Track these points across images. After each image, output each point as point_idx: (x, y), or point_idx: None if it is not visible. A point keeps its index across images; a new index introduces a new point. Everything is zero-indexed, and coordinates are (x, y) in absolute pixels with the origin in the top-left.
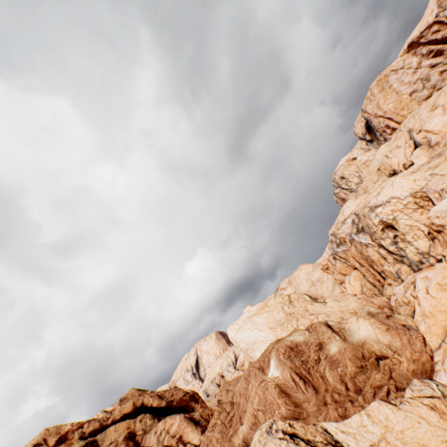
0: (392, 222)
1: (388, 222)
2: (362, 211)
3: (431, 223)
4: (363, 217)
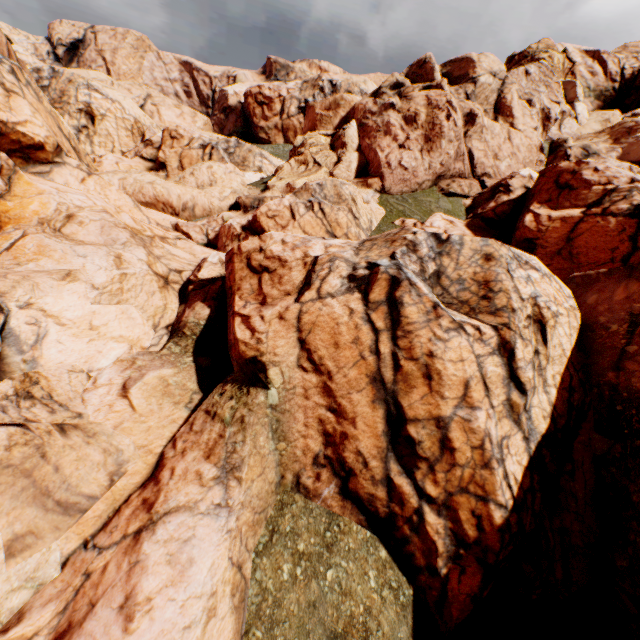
0: (99, 116)
1: (96, 113)
2: (76, 78)
3: (176, 131)
4: (68, 82)
